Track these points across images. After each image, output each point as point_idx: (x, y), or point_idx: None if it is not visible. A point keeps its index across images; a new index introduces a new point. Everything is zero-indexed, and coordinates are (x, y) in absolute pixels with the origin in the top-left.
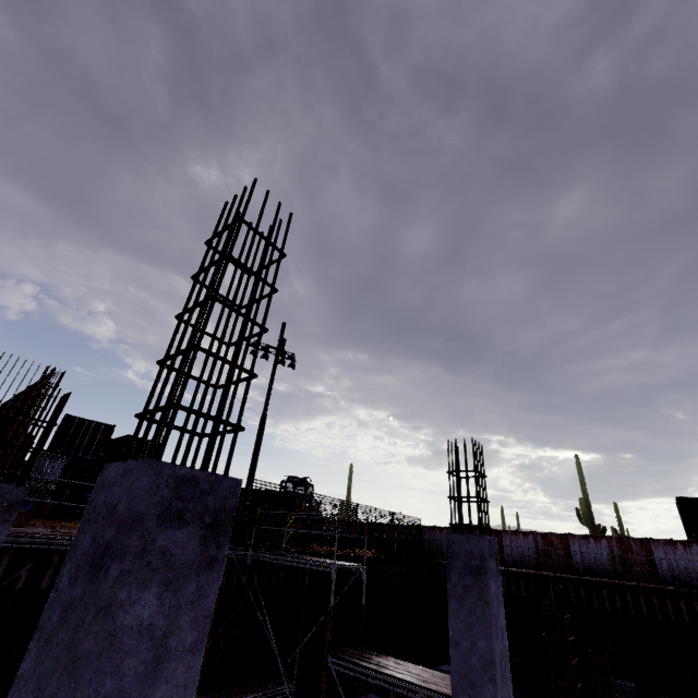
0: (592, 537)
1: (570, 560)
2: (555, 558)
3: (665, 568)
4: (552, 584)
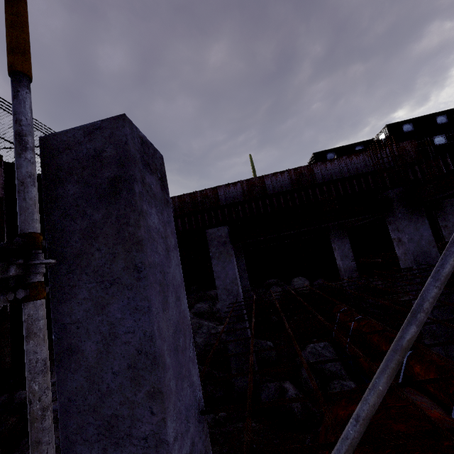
0: (279, 172)
1: (266, 191)
2: (256, 194)
3: (321, 179)
4: (261, 201)
